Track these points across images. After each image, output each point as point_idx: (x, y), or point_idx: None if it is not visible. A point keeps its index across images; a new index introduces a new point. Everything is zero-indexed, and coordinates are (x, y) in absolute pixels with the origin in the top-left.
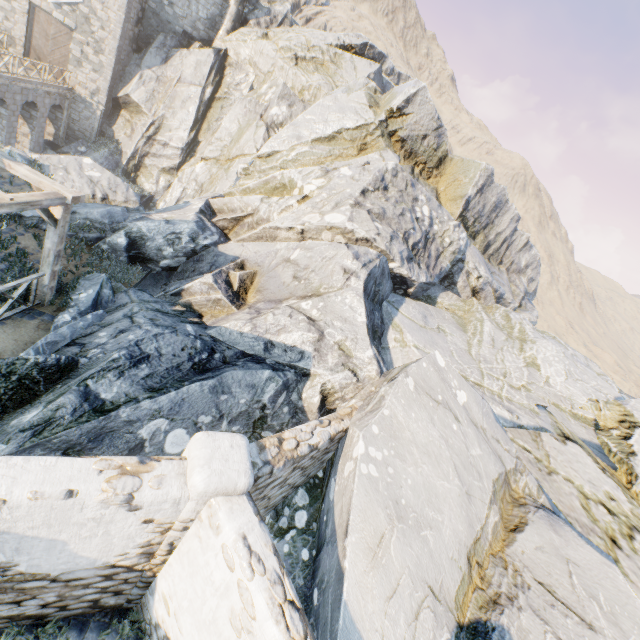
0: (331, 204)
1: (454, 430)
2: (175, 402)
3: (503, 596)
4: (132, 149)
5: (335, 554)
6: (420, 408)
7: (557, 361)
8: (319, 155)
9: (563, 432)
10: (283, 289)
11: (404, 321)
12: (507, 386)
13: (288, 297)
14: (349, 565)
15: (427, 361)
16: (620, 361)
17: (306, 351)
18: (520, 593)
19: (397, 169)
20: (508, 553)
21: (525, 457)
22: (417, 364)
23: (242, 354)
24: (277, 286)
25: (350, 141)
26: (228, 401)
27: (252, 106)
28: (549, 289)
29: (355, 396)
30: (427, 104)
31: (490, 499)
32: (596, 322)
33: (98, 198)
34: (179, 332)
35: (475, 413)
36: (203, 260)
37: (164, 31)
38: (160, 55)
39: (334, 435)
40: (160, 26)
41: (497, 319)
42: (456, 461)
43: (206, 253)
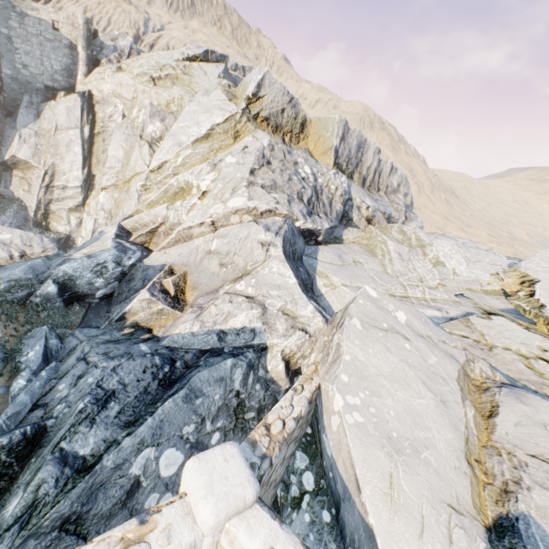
0: (228, 191)
1: (408, 349)
2: (155, 427)
3: (510, 482)
4: (35, 201)
5: (355, 511)
6: (373, 342)
7: (455, 253)
8: (202, 153)
9: (485, 310)
10: (215, 279)
11: (325, 267)
12: (427, 289)
13: (222, 284)
14: (374, 520)
15: (362, 297)
16: (490, 232)
17: (256, 328)
18: (522, 473)
19: (272, 144)
20: (495, 439)
21: (466, 343)
22: (355, 303)
23: (200, 352)
24: (209, 278)
25: (224, 133)
26: (204, 403)
27: (130, 131)
28: (419, 196)
29: (313, 350)
30: (275, 84)
31: (461, 397)
32: (462, 209)
33: (16, 257)
34: (135, 356)
35: (417, 326)
36: (134, 278)
37: (27, 91)
38: (31, 113)
39: (311, 397)
40: (22, 88)
41: (395, 236)
42: (421, 376)
43: (135, 271)
